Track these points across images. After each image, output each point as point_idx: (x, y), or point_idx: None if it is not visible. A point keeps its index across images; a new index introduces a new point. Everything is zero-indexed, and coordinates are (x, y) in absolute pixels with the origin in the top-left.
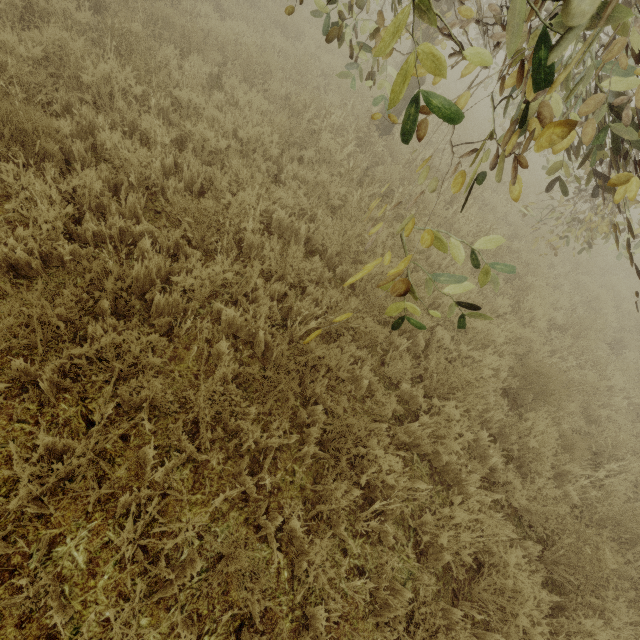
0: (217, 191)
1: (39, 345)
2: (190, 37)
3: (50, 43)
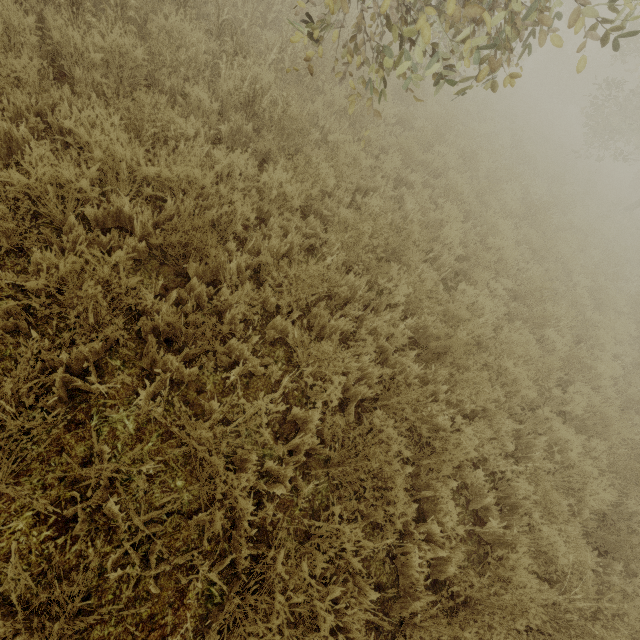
0: None
1: None
2: None
3: None
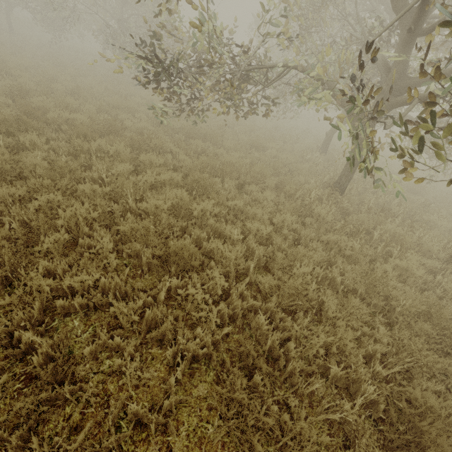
0: (275, 262)
1: (255, 442)
2: (223, 169)
3: (175, 198)
